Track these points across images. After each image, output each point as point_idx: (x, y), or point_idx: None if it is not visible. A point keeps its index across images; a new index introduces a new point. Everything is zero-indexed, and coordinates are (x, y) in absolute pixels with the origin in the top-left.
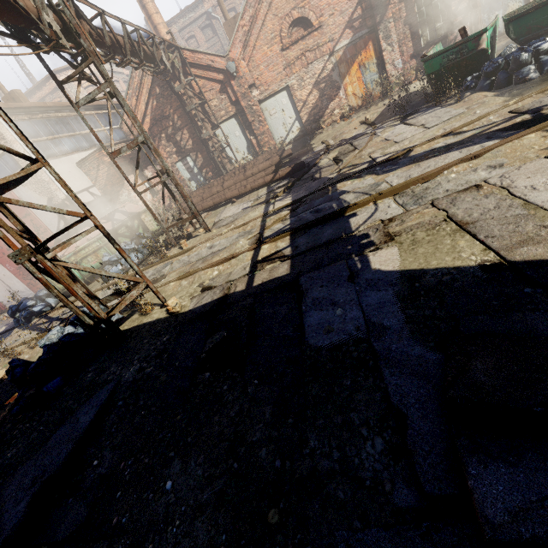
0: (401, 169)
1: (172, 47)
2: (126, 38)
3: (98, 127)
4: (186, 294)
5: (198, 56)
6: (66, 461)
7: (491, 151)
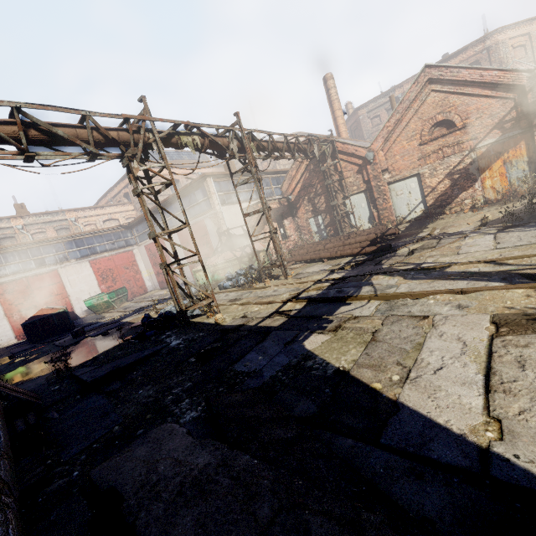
0: (421, 280)
1: (329, 140)
2: (284, 144)
3: (269, 185)
4: (233, 315)
5: (346, 146)
6: (128, 365)
7: (478, 292)
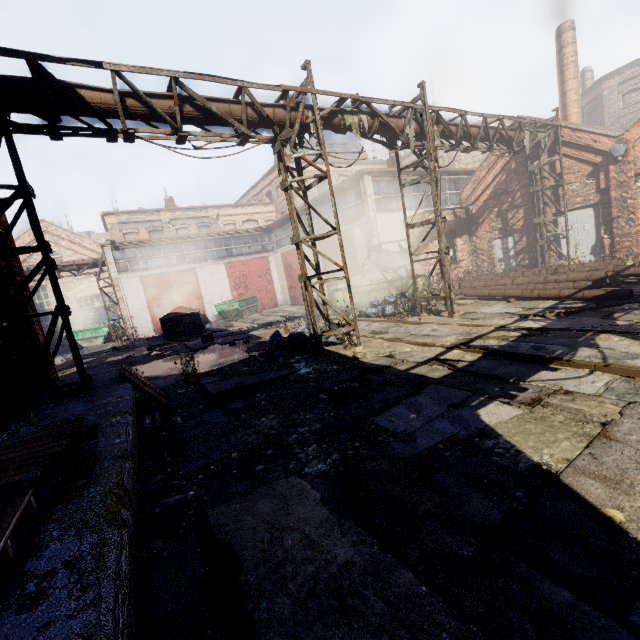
0: None
1: (551, 124)
2: (481, 129)
3: (443, 190)
4: (376, 351)
5: (578, 134)
6: (252, 385)
7: None
